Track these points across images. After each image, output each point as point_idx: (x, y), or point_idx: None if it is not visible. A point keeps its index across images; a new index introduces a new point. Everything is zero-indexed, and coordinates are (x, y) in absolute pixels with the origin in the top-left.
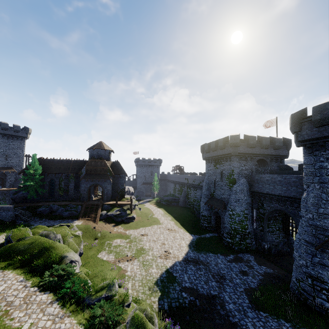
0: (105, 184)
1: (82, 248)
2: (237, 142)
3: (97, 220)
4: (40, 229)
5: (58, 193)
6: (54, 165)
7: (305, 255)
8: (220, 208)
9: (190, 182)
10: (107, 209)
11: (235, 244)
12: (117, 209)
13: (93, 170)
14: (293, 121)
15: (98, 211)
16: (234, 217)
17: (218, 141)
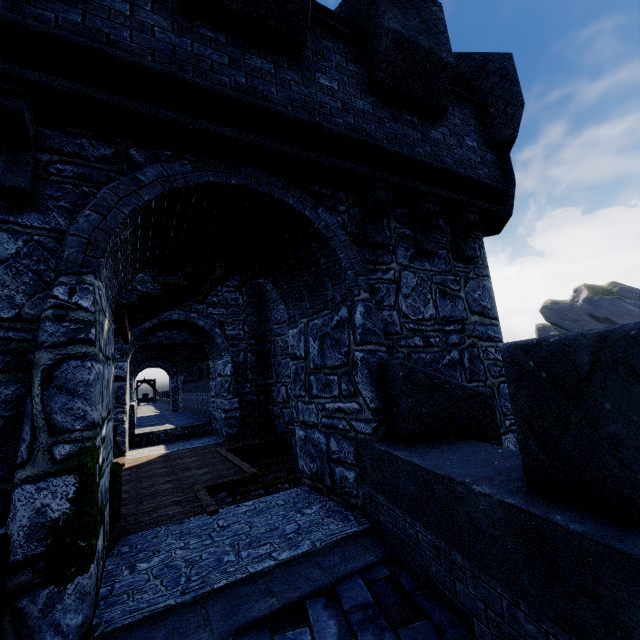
0: None
1: None
2: None
3: None
4: None
5: None
6: None
7: None
8: None
9: None
10: None
11: None
12: None
13: None
14: None
15: None
16: None
17: None
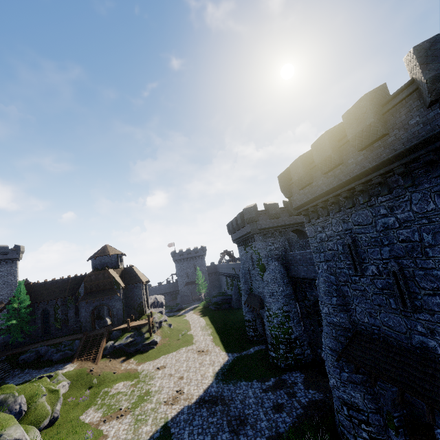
0: (113, 302)
1: (58, 409)
2: (253, 215)
3: (98, 357)
4: (4, 391)
5: (55, 326)
6: (47, 290)
7: (332, 371)
8: (257, 309)
9: (237, 272)
10: (116, 338)
11: (281, 360)
12: (128, 335)
13: (95, 286)
14: (281, 184)
15: (102, 343)
16: (271, 319)
17: (237, 217)
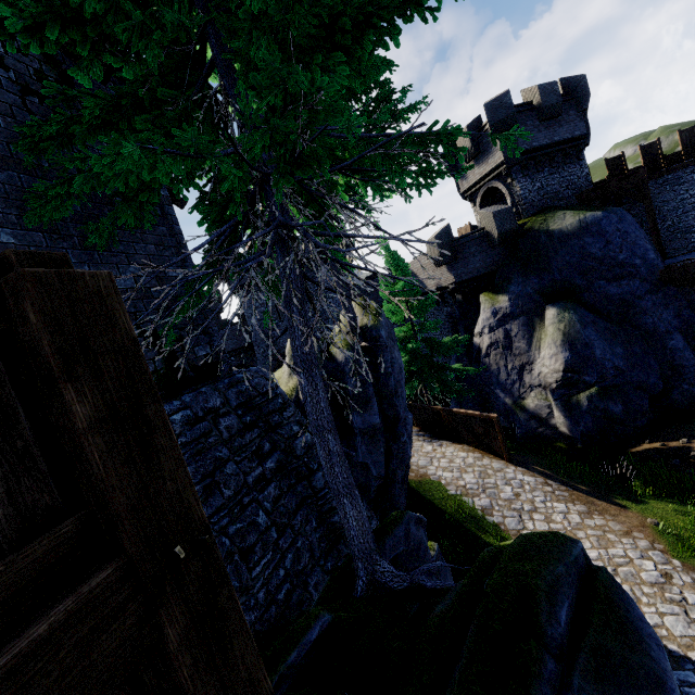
0: None
1: None
2: None
3: None
4: None
5: None
6: None
7: None
8: None
9: None
10: None
11: None
12: None
13: None
14: None
15: None
16: None
17: None
